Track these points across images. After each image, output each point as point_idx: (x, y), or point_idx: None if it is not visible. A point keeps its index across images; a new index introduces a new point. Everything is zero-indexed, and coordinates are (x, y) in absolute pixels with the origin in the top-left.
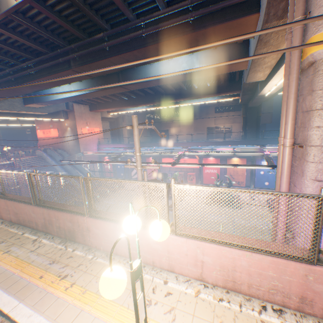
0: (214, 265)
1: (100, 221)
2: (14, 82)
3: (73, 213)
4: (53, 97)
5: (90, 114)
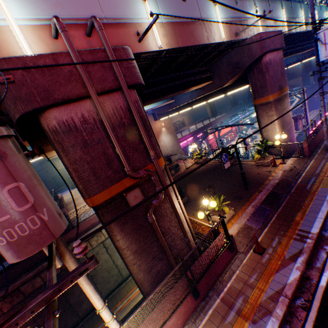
0: None
1: None
2: None
3: None
4: None
5: None
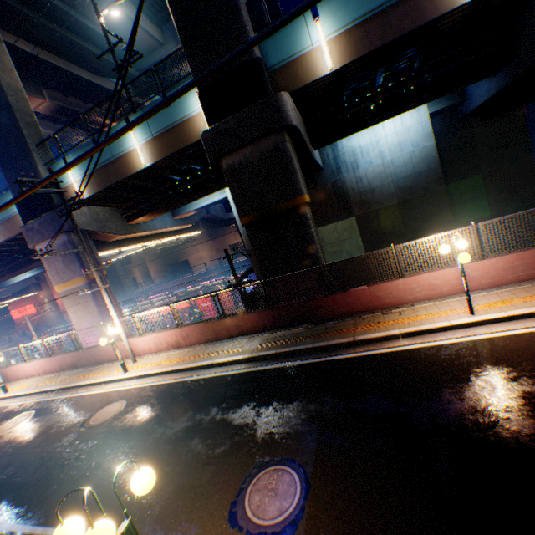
0: (40, 367)
1: (10, 367)
2: None
3: (0, 368)
4: (11, 281)
5: None
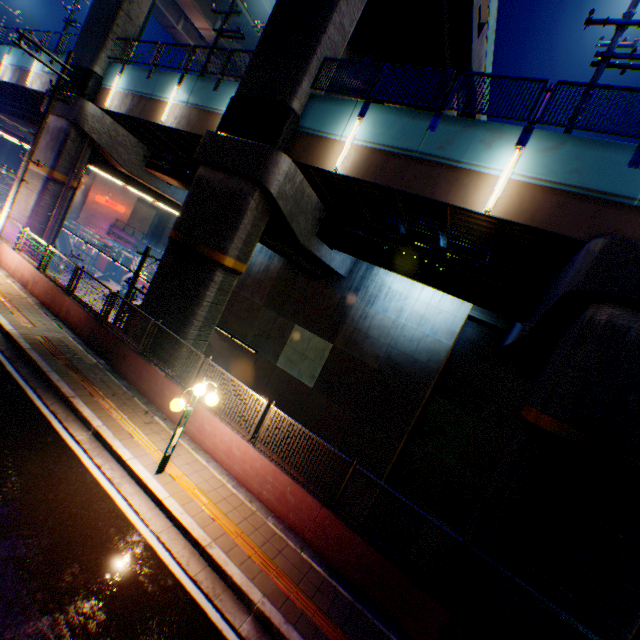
0: None
1: None
2: (10, 112)
3: None
4: None
5: (122, 186)
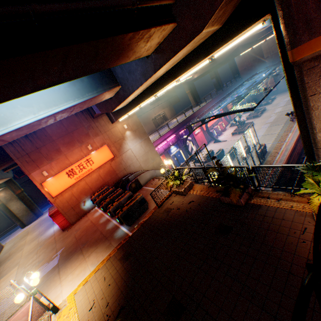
0: None
1: None
2: None
3: None
4: None
5: None
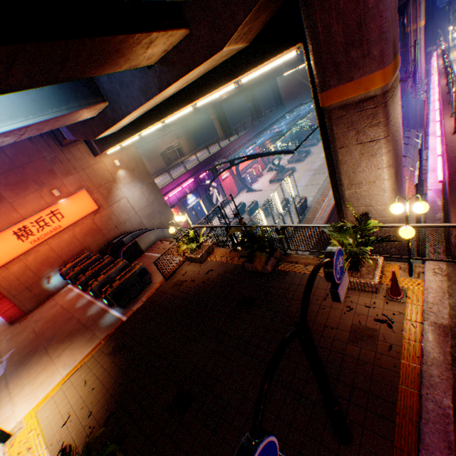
0: None
1: None
2: None
3: None
4: None
5: None
